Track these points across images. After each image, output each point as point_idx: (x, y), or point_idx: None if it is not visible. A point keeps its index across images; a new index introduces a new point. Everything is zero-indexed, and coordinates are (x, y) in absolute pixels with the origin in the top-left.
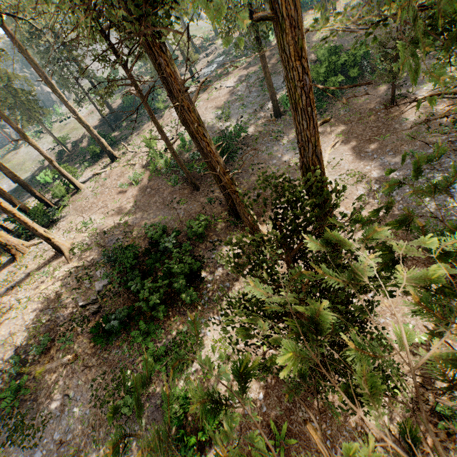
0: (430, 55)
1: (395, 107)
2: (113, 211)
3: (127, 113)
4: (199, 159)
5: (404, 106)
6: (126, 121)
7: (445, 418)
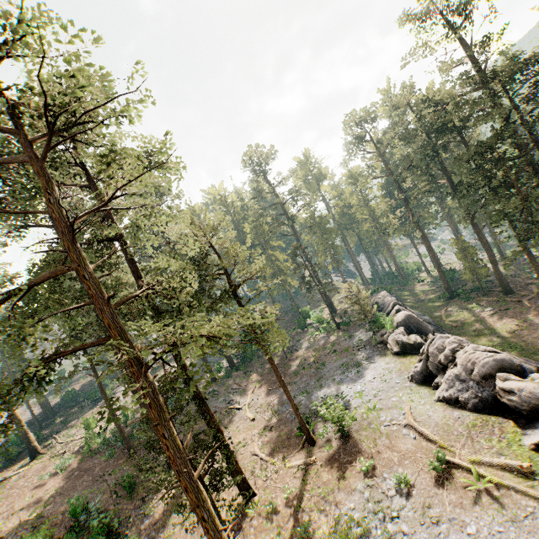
0: (306, 329)
1: (289, 359)
2: (22, 509)
3: (64, 409)
4: (140, 429)
5: (293, 358)
6: (61, 417)
7: (305, 537)
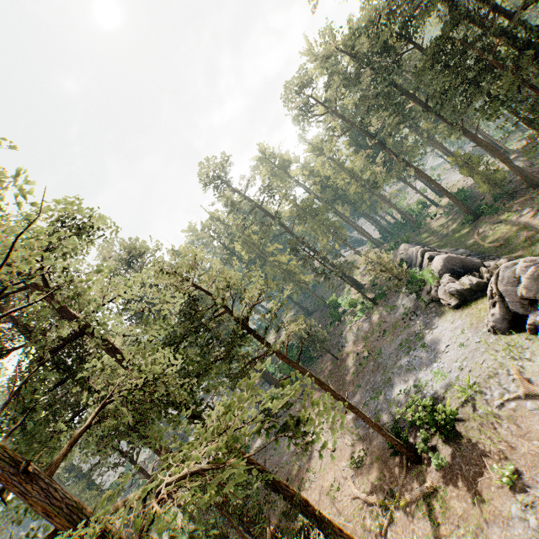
0: (342, 319)
1: (341, 360)
2: None
3: None
4: None
5: (344, 356)
6: None
7: None
